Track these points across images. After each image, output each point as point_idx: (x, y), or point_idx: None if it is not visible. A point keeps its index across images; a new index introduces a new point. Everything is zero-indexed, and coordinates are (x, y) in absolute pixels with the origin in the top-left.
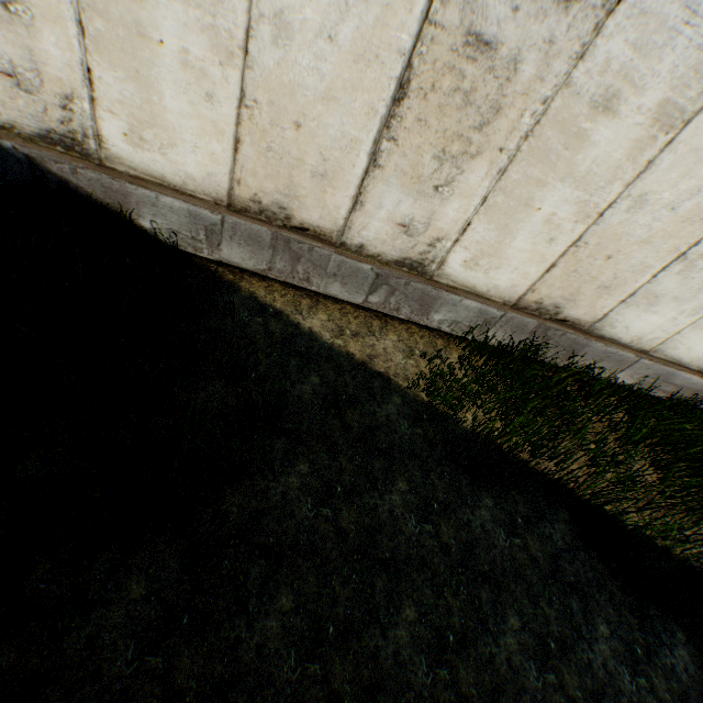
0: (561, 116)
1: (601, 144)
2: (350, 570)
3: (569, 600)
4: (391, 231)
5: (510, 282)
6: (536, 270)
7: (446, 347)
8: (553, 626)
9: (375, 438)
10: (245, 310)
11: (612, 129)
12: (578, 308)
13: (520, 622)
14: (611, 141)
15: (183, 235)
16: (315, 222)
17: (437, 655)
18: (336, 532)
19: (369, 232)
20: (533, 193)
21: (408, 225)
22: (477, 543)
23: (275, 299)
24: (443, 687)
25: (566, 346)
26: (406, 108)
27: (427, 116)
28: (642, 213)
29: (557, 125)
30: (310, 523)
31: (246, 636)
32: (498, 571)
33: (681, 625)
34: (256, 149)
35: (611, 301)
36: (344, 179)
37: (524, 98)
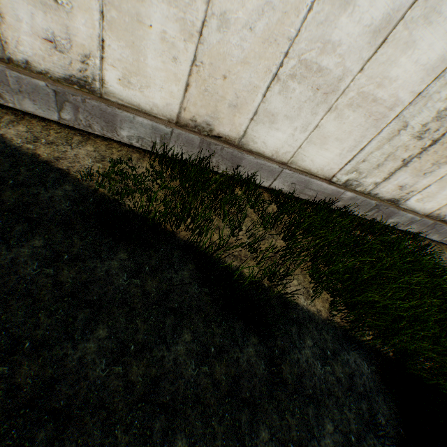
0: None
1: None
2: None
3: (166, 319)
4: (44, 47)
5: (164, 101)
6: (178, 90)
7: (140, 159)
8: (140, 336)
9: (28, 210)
10: None
11: None
12: (224, 125)
13: (108, 333)
14: None
15: None
16: None
17: (5, 357)
18: None
19: (26, 48)
20: (138, 10)
21: (54, 41)
22: (95, 282)
23: None
24: None
25: (229, 159)
26: None
27: None
28: (231, 34)
29: None
30: None
31: None
32: (106, 300)
33: (257, 333)
34: None
35: (244, 119)
36: None
37: None
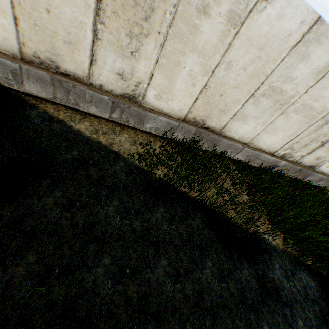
0: (184, 16)
1: (206, 33)
2: (76, 242)
3: (195, 252)
4: (114, 77)
5: (179, 107)
6: (190, 101)
7: (154, 141)
8: (184, 264)
9: (105, 181)
10: (40, 118)
11: (210, 24)
12: (213, 121)
13: (167, 262)
14: (210, 31)
15: (0, 76)
16: (73, 71)
17: (118, 279)
18: (71, 224)
19: (103, 77)
20: (180, 59)
21: (122, 74)
22: (152, 228)
23: (60, 114)
24: (118, 294)
25: (211, 141)
26: (105, 5)
27: (117, 11)
28: (232, 72)
29: (183, 21)
30: (56, 220)
31: (1, 276)
32: (160, 240)
33: (247, 260)
34: (28, 25)
35: (227, 118)
36: (82, 46)
37: (164, 3)
